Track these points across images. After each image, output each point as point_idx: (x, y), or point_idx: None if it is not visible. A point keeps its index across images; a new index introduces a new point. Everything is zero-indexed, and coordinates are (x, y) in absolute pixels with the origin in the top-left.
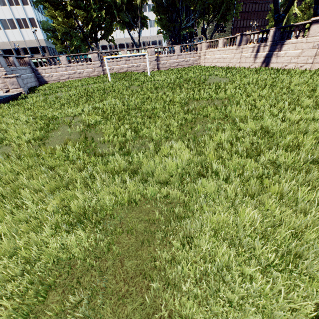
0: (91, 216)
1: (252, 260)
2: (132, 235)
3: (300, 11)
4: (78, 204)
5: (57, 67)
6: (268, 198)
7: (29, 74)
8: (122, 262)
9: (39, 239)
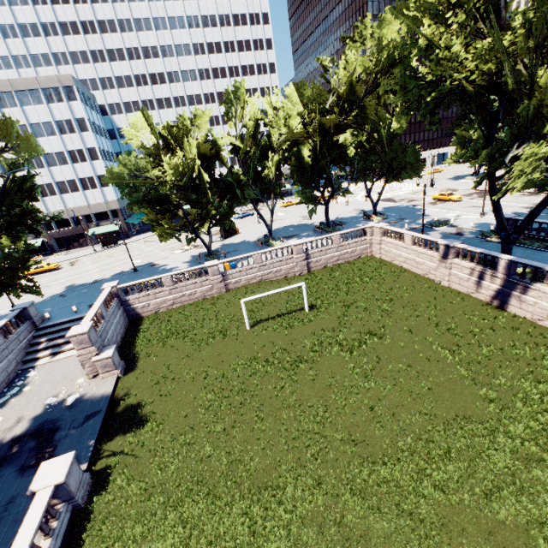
0: None
1: None
2: None
3: None
4: None
5: (156, 292)
6: None
7: (118, 315)
8: None
9: None
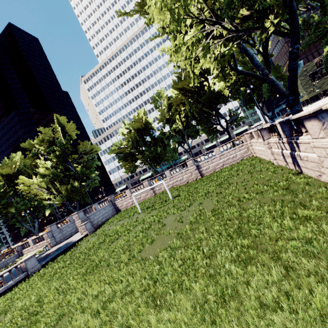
0: None
1: None
2: None
3: None
4: None
5: (125, 198)
6: None
7: (108, 209)
8: None
9: None
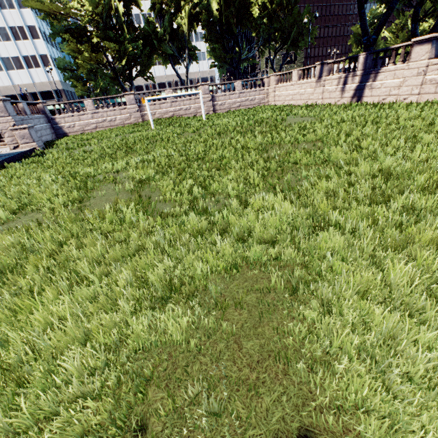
0: (179, 289)
1: (426, 325)
2: (243, 309)
3: (390, 33)
4: (158, 274)
5: (80, 114)
6: (423, 247)
7: (44, 124)
8: (239, 344)
9: (117, 319)
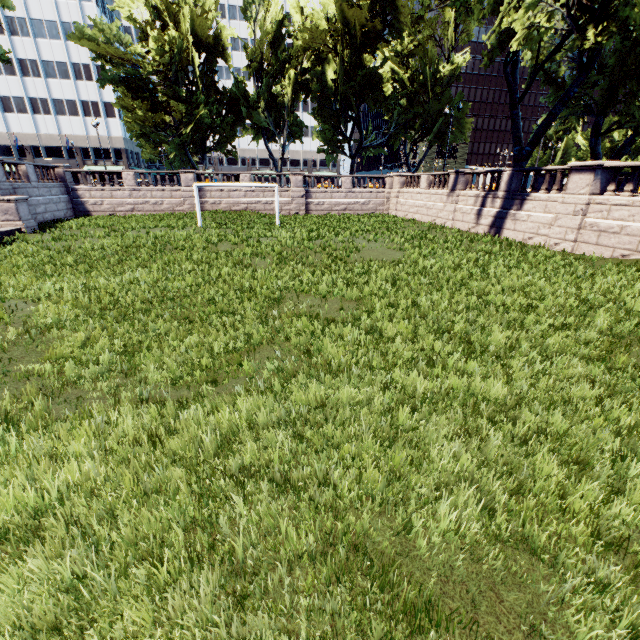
0: None
1: None
2: None
3: (586, 140)
4: None
5: (114, 189)
6: None
7: (56, 196)
8: None
9: None
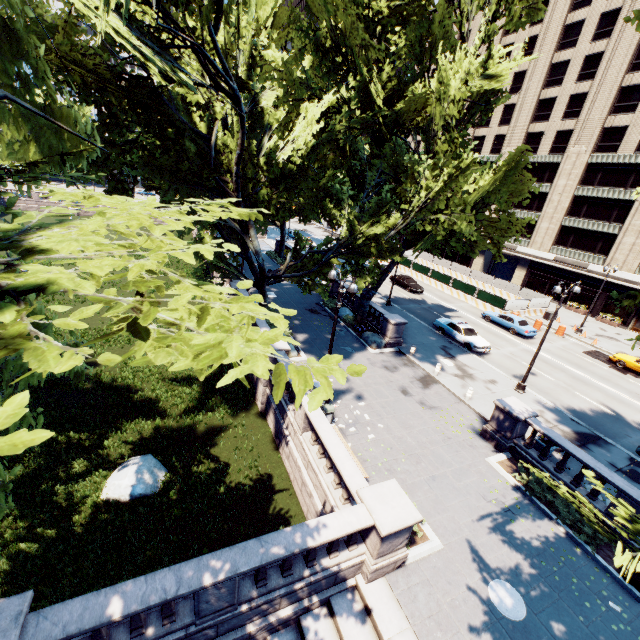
0: None
1: None
2: None
3: None
4: None
5: (27, 200)
6: None
7: None
8: None
9: None
